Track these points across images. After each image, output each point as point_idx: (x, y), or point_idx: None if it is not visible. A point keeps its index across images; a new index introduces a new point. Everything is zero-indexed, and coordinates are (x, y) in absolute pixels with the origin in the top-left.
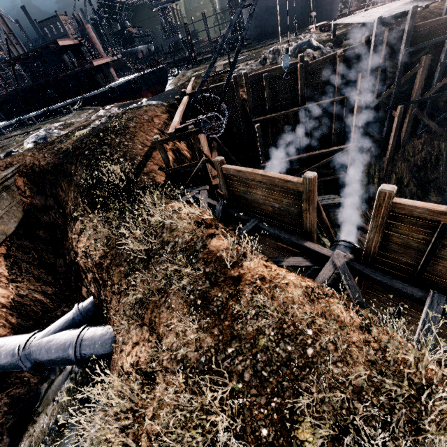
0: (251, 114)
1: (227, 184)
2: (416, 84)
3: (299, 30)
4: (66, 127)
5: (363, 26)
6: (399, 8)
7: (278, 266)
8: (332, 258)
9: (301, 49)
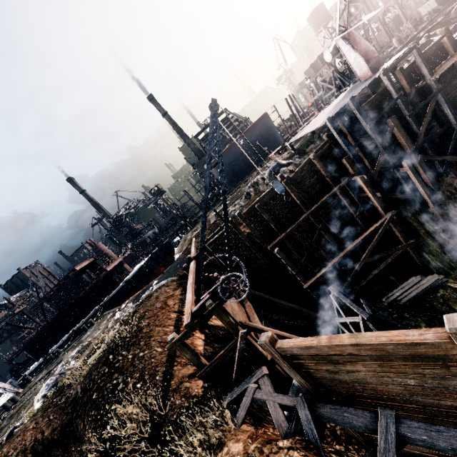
0: (263, 243)
1: (296, 367)
2: (401, 140)
3: (261, 163)
4: (83, 351)
5: (313, 133)
6: (336, 107)
7: None
8: None
9: (275, 172)
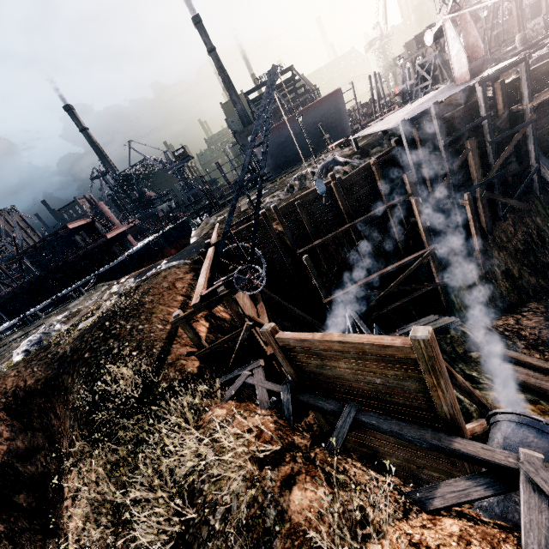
0: (293, 246)
1: (289, 359)
2: (472, 168)
3: (317, 153)
4: (71, 317)
5: (384, 133)
6: (417, 109)
7: (428, 513)
8: (523, 472)
9: (328, 169)
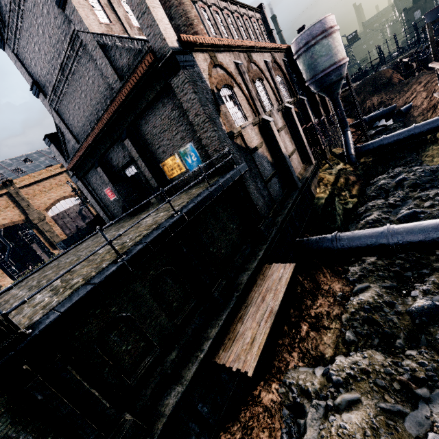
0: None
1: None
2: None
3: None
4: None
5: None
6: None
7: None
8: None
9: None
